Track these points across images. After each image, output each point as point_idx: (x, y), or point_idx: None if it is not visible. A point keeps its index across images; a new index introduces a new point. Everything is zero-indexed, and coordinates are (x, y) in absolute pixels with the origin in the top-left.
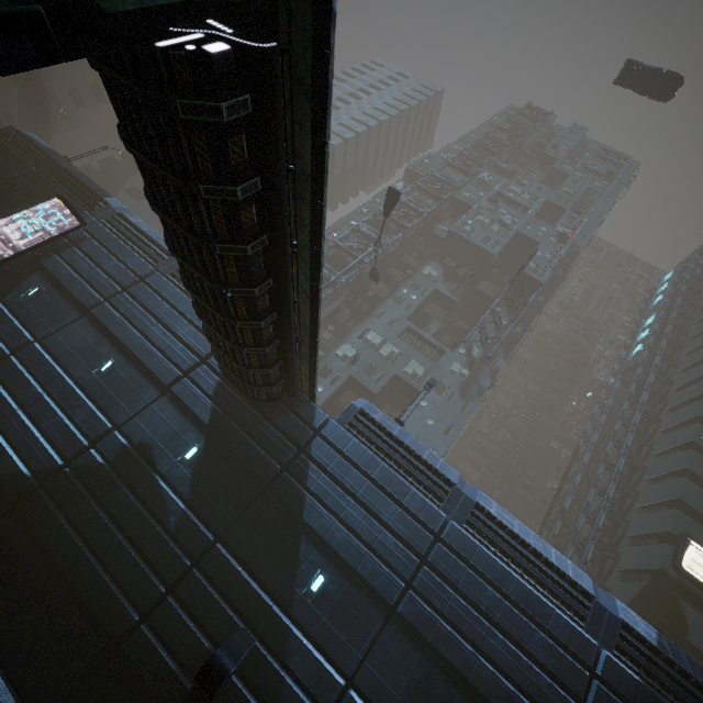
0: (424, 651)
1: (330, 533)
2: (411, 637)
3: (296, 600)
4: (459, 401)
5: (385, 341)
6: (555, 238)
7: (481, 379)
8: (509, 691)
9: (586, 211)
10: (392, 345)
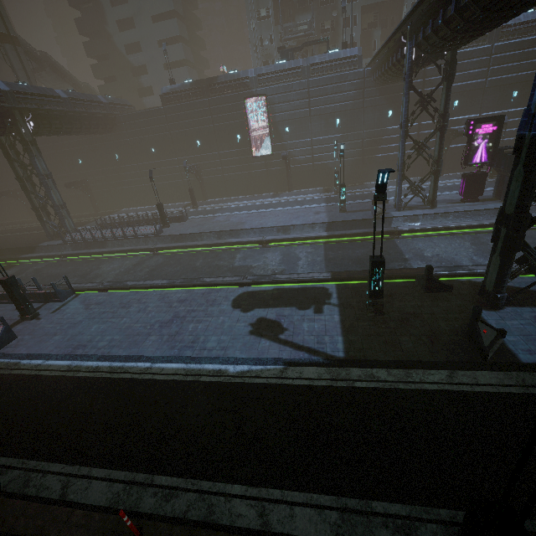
0: (499, 89)
1: (452, 90)
2: (493, 89)
3: (452, 113)
4: None
5: None
6: None
7: None
8: (531, 74)
9: None
10: None
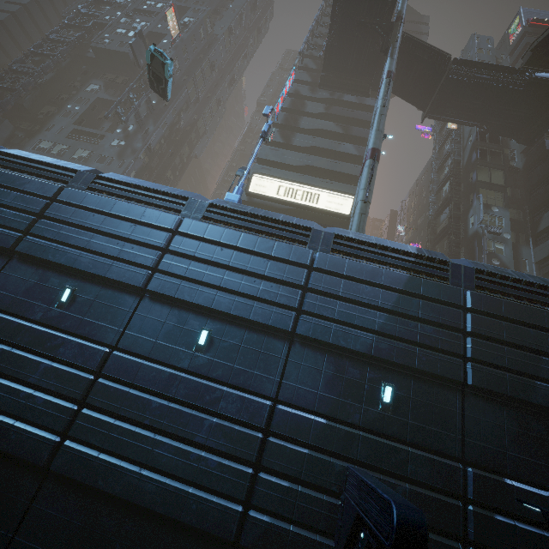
0: None
1: None
2: None
3: None
4: (117, 162)
5: (55, 144)
6: (181, 28)
7: (135, 144)
8: None
9: (226, 9)
10: (62, 145)
